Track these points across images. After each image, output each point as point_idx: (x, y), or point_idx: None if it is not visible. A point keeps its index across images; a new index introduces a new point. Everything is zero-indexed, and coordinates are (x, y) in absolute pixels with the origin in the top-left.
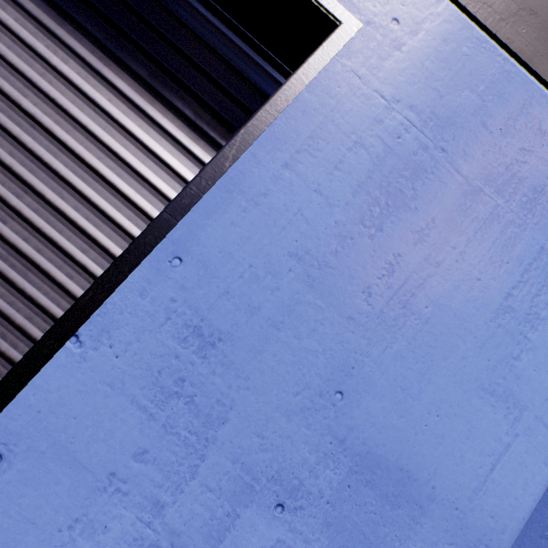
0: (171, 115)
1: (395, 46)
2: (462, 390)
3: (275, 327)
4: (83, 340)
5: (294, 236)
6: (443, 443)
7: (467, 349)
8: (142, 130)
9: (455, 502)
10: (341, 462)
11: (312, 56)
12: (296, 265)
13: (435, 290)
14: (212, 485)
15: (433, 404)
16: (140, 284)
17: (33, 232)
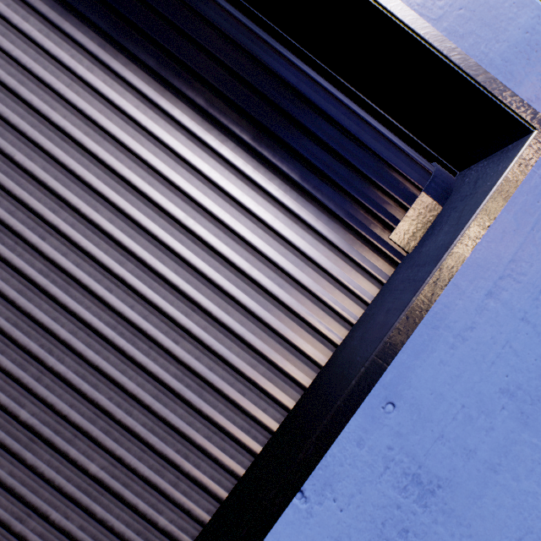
0: (325, 217)
1: None
2: None
3: (492, 470)
4: (307, 495)
5: (504, 371)
6: None
7: None
8: (298, 236)
9: None
10: None
11: (509, 170)
12: (508, 402)
13: None
14: None
15: None
16: (356, 433)
17: (204, 350)
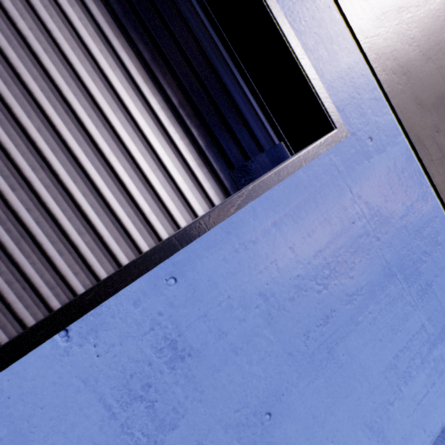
0: (187, 140)
1: (366, 156)
2: (352, 423)
3: (234, 351)
4: (71, 335)
5: (266, 280)
6: None
7: (362, 392)
8: (160, 145)
9: None
10: None
11: (313, 146)
12: (262, 304)
13: (351, 343)
14: None
15: (331, 432)
16: (137, 294)
17: (38, 205)
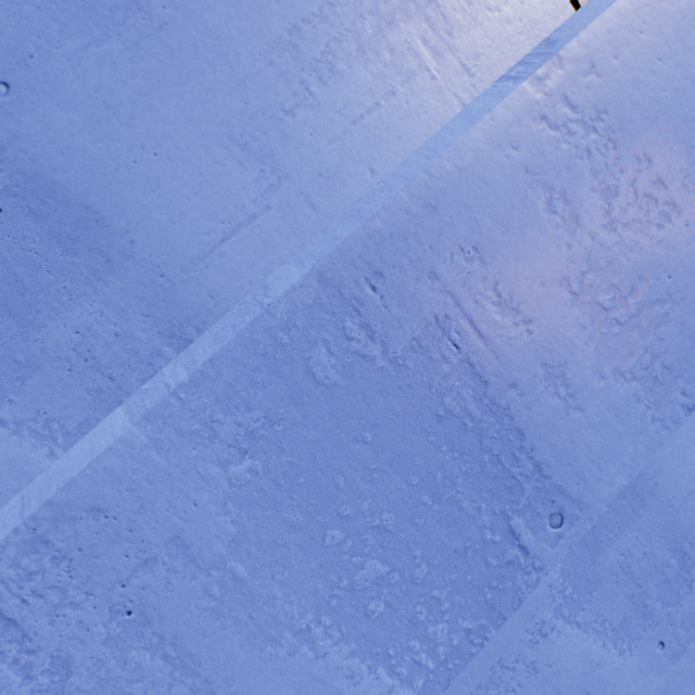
0: None
1: None
2: (199, 132)
3: None
4: None
5: None
6: (159, 191)
7: (218, 82)
8: None
9: (163, 267)
10: None
11: None
12: None
13: None
14: None
15: (152, 138)
16: None
17: None
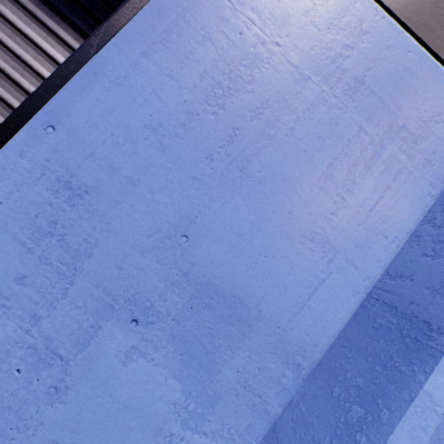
0: (66, 26)
1: None
2: (287, 237)
3: (132, 184)
4: None
5: (149, 112)
6: (270, 277)
7: (293, 206)
8: (41, 38)
9: (278, 322)
10: (185, 290)
11: None
12: (151, 135)
13: (267, 158)
14: (80, 303)
15: (263, 247)
16: (20, 147)
17: None
